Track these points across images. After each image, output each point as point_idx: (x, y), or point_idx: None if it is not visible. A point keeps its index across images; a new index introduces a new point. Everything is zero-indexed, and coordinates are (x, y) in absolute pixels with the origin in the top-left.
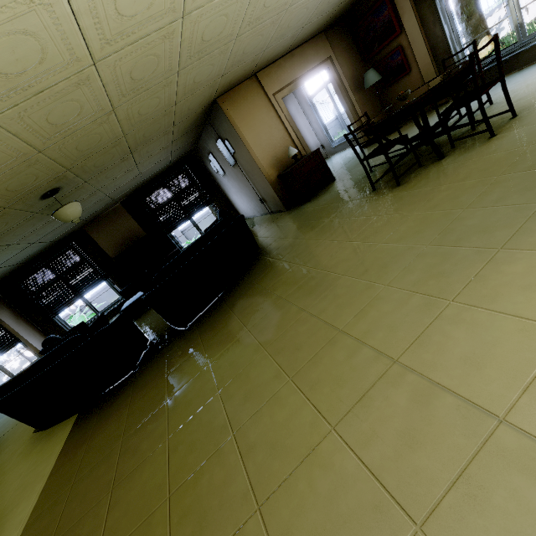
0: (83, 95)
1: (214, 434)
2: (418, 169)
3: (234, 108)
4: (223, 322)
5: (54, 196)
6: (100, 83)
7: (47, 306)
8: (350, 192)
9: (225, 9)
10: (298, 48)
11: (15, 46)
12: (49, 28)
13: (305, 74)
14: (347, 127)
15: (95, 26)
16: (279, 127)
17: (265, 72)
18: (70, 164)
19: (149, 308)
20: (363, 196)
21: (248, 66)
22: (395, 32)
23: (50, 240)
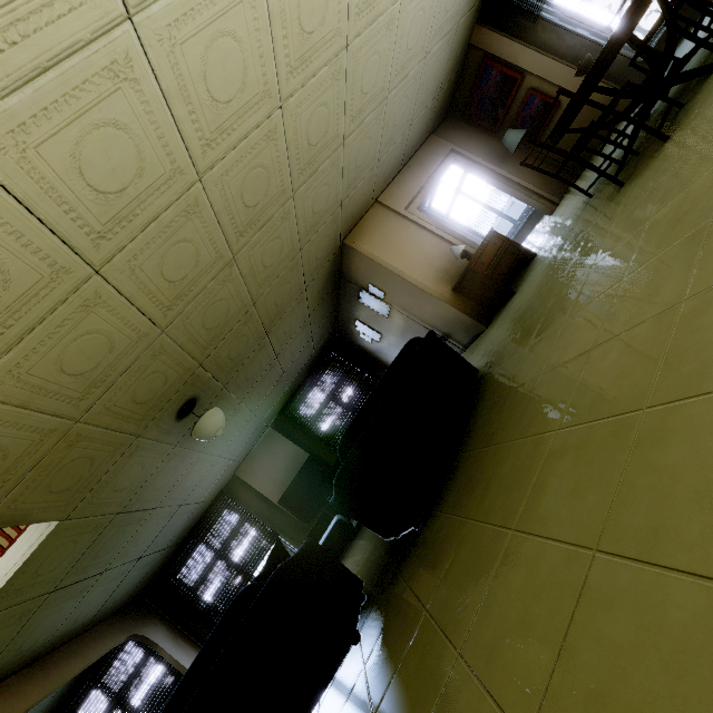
0: (196, 233)
1: (710, 649)
2: (681, 110)
3: (367, 241)
4: (486, 467)
5: (190, 411)
6: (211, 212)
7: (209, 607)
8: (577, 228)
9: (323, 96)
10: (412, 159)
11: (108, 147)
12: (141, 119)
13: (431, 177)
14: (509, 218)
15: (191, 118)
16: (427, 238)
17: (385, 194)
18: (201, 355)
19: (344, 553)
20: (609, 203)
21: (365, 189)
22: (516, 81)
23: (200, 500)
